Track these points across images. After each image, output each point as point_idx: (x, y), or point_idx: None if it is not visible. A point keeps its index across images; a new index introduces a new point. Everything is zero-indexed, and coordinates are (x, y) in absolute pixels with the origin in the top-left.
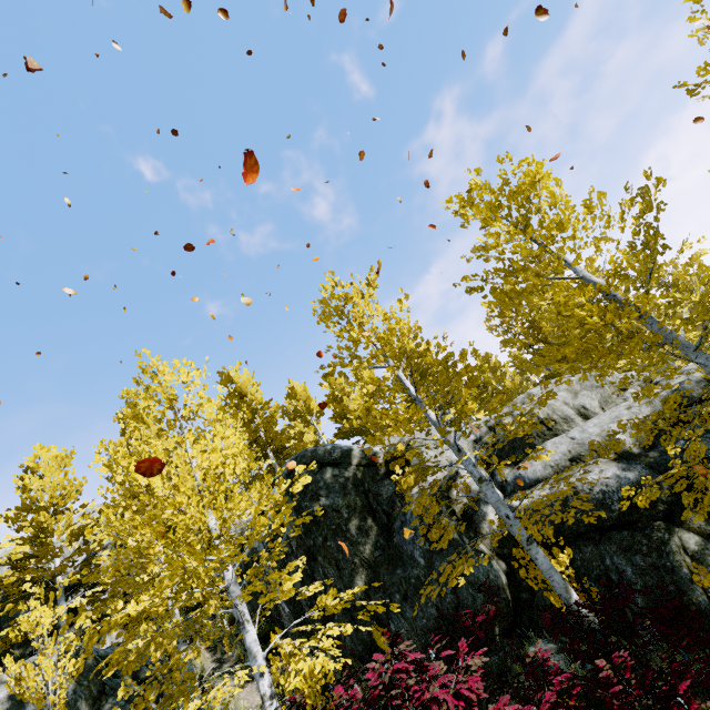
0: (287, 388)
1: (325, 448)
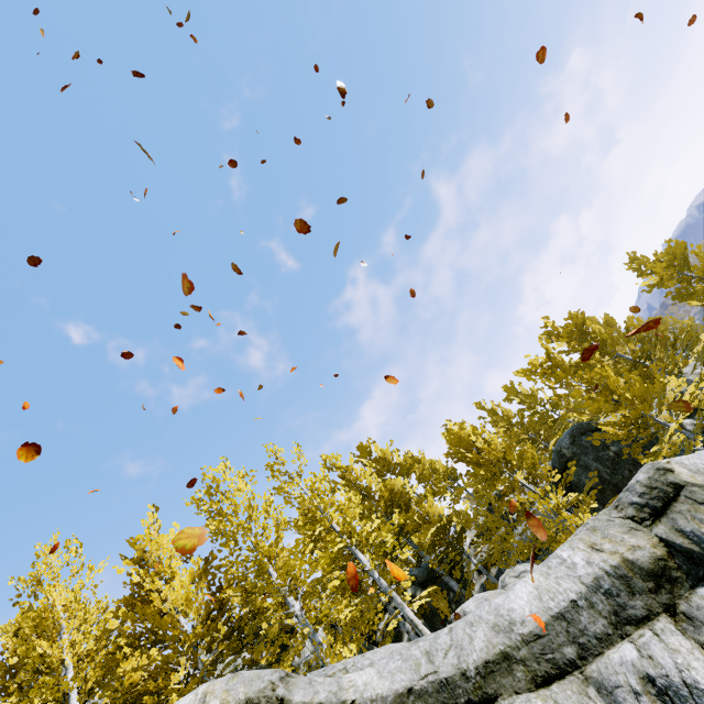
0: (408, 458)
1: (586, 422)
